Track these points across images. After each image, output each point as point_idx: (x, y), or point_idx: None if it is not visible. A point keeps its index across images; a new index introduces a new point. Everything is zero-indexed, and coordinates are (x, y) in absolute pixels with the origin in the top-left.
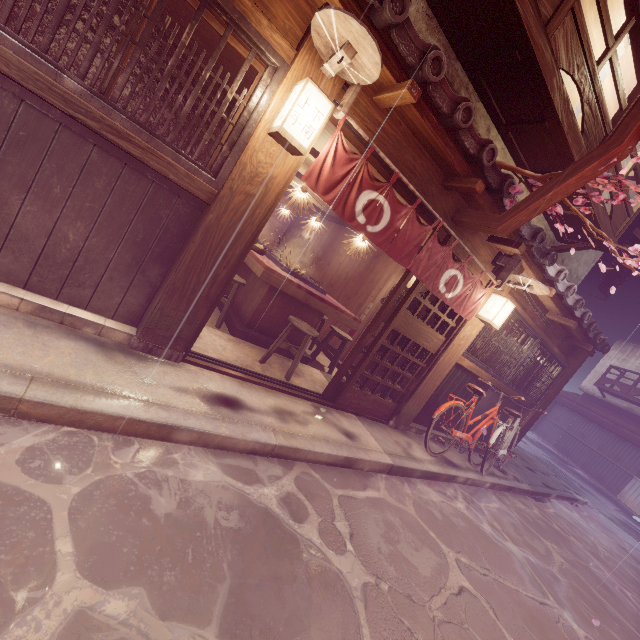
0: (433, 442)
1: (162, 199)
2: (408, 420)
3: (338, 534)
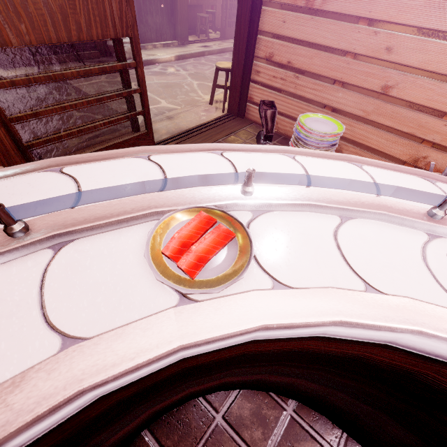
0: None
1: None
2: None
3: None
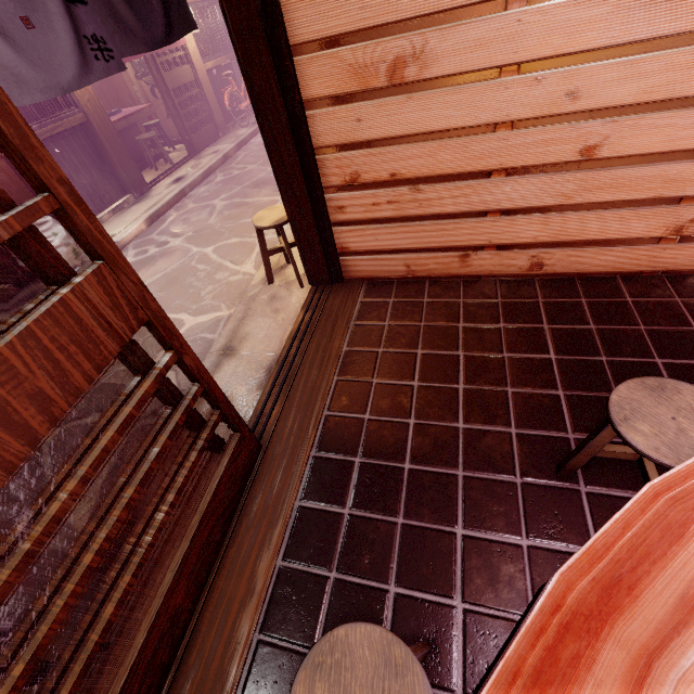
0: (243, 123)
1: (77, 138)
2: (224, 125)
3: (243, 168)
